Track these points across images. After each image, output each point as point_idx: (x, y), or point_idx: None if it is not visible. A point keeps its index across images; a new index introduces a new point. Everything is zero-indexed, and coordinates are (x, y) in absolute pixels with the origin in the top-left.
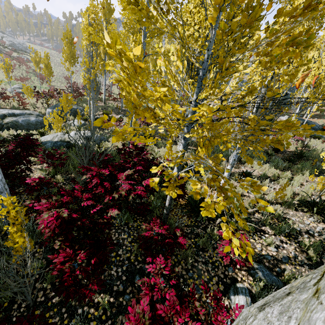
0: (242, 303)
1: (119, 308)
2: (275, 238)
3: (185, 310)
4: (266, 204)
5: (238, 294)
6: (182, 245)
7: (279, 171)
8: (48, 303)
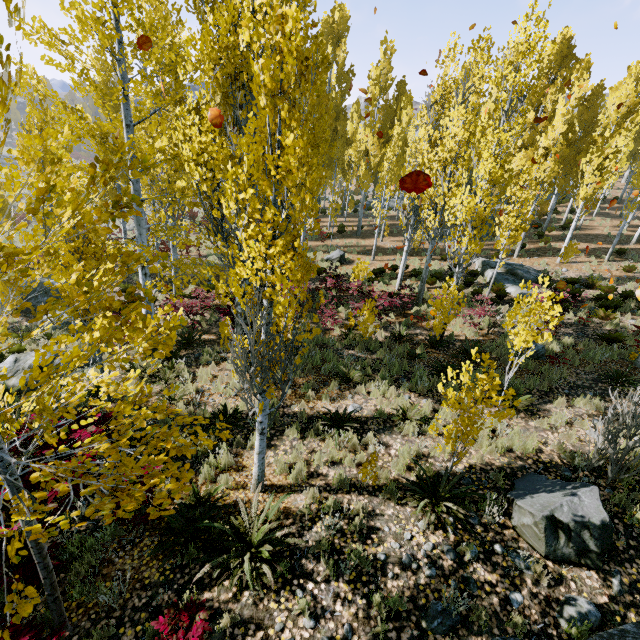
0: None
1: None
2: (326, 591)
3: None
4: None
5: None
6: None
7: (418, 399)
8: None
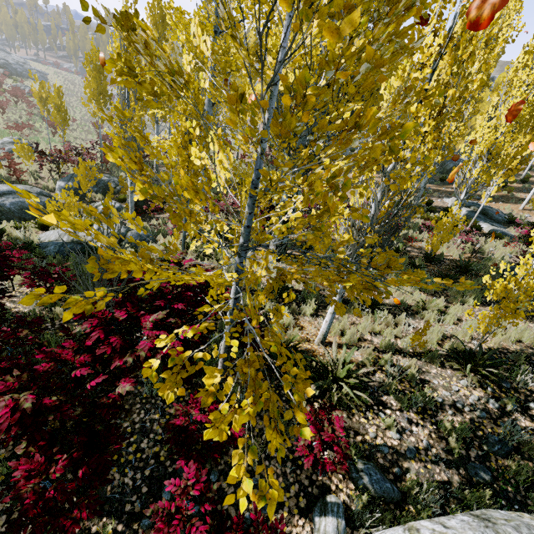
0: (330, 530)
1: None
2: (401, 417)
3: None
4: (304, 421)
5: (326, 515)
6: (236, 438)
7: (428, 297)
8: None
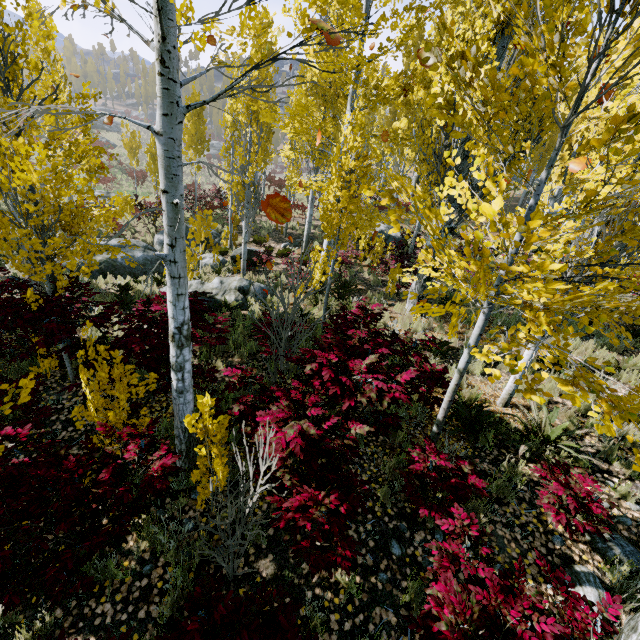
0: (592, 600)
1: (372, 594)
2: (634, 487)
3: (520, 597)
4: None
5: (582, 585)
6: (480, 489)
7: (616, 356)
8: (256, 578)
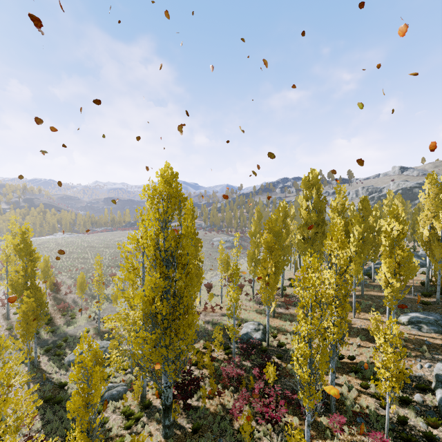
0: None
1: None
2: None
3: None
4: None
5: None
6: None
7: None
8: None
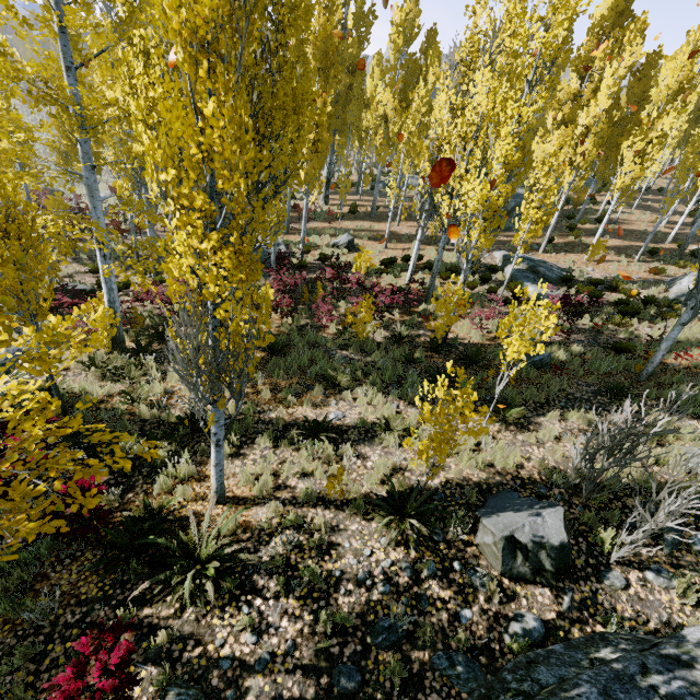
0: None
1: None
2: (274, 607)
3: None
4: None
5: None
6: None
7: (407, 407)
8: None
